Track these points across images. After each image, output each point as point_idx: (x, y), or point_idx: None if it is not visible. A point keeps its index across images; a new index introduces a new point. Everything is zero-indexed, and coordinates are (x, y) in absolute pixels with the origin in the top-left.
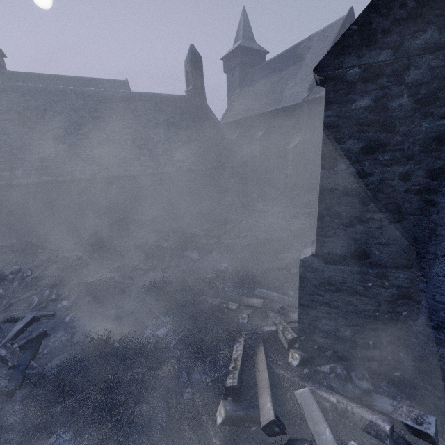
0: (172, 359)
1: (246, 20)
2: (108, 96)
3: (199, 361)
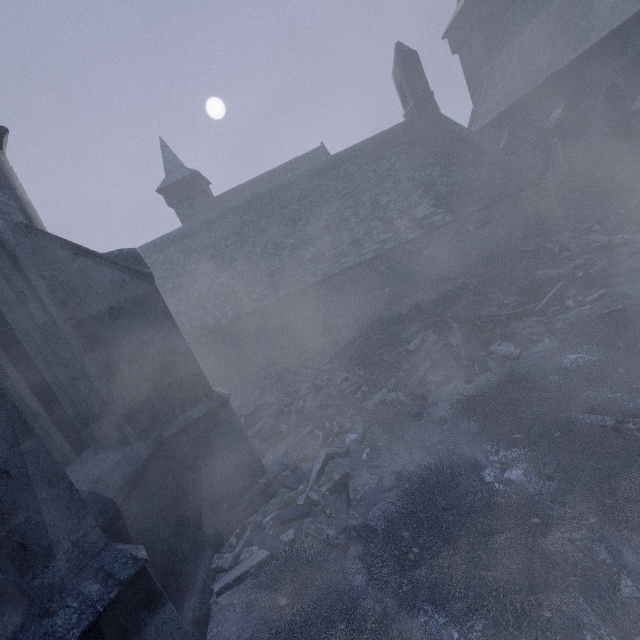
0: (563, 522)
1: None
2: (313, 173)
3: (624, 530)
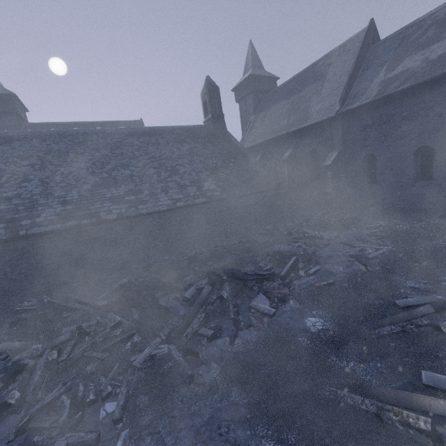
0: None
1: (254, 52)
2: (129, 133)
3: None
